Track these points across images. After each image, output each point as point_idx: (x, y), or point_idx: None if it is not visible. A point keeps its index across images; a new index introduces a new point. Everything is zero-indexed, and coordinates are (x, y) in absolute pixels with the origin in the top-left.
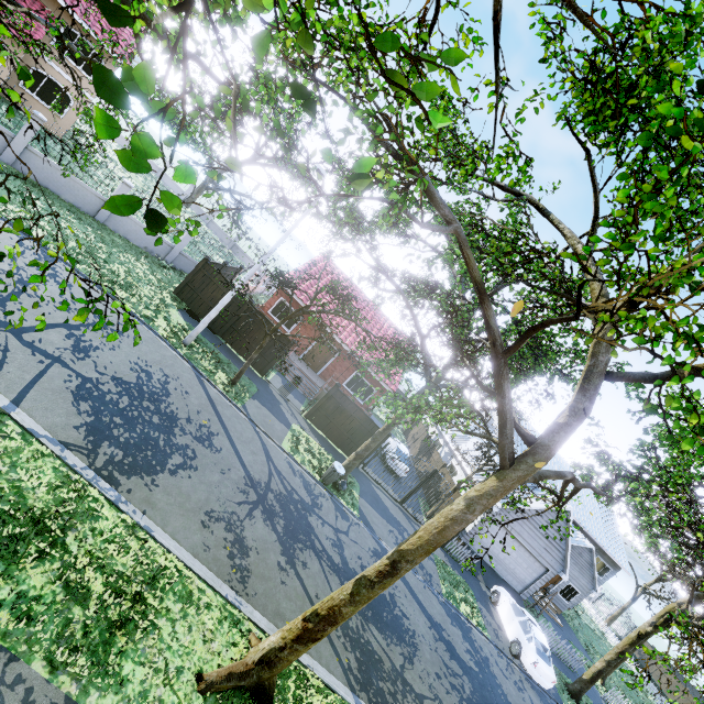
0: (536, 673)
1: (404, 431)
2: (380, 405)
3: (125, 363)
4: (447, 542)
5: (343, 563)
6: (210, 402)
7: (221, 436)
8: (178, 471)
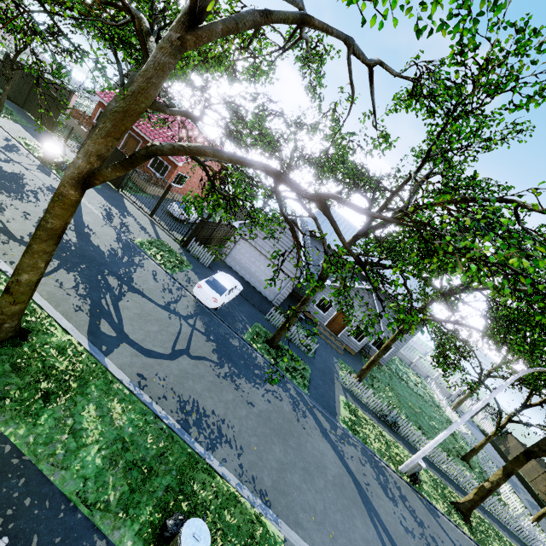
0: (198, 293)
1: None
2: None
3: None
4: (186, 243)
5: None
6: None
7: None
8: None
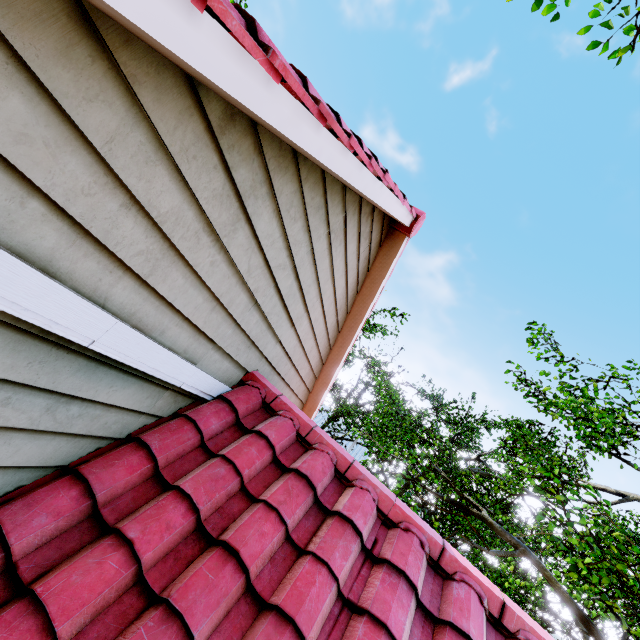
0: None
1: None
2: None
3: None
4: None
5: None
6: None
7: None
8: None
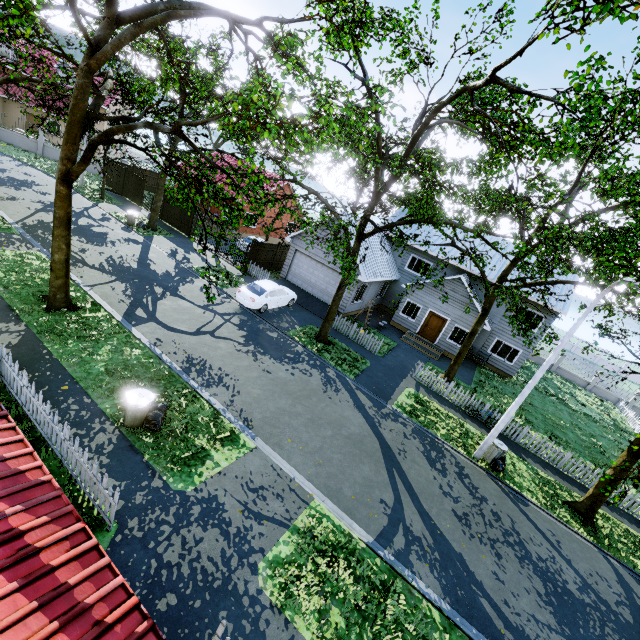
0: (239, 297)
1: None
2: None
3: (24, 178)
4: (245, 267)
5: (86, 226)
6: None
7: None
8: (7, 188)
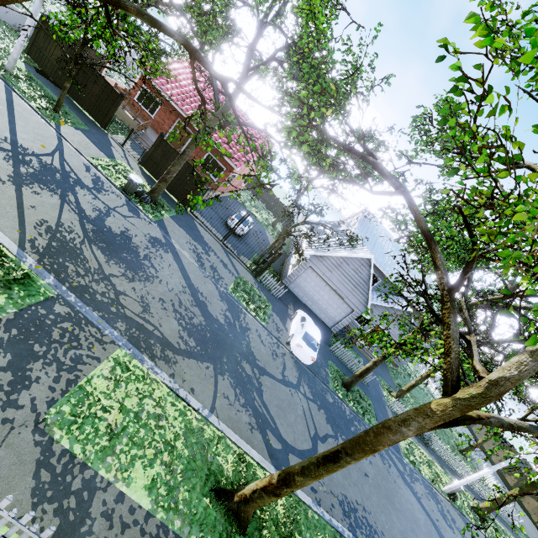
0: (298, 352)
1: (280, 232)
2: (263, 213)
3: None
4: (259, 274)
5: (98, 219)
6: (8, 101)
7: (0, 115)
8: None
